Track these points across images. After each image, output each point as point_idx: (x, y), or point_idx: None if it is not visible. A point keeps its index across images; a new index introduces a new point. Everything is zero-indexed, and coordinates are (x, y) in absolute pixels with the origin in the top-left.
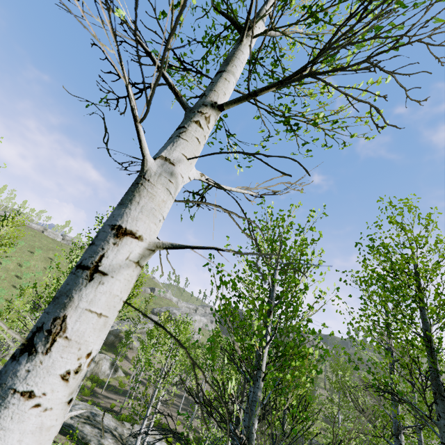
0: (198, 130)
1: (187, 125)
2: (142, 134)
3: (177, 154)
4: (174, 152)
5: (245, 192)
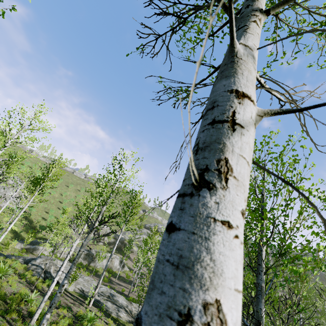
0: (257, 28)
1: (247, 24)
2: (233, 16)
3: (251, 43)
4: (248, 41)
5: (278, 97)
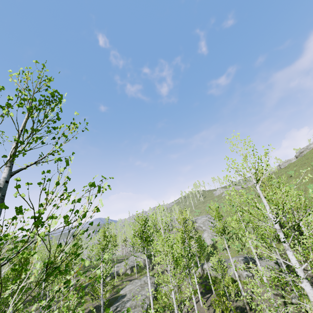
0: None
1: None
2: None
3: None
4: None
5: None
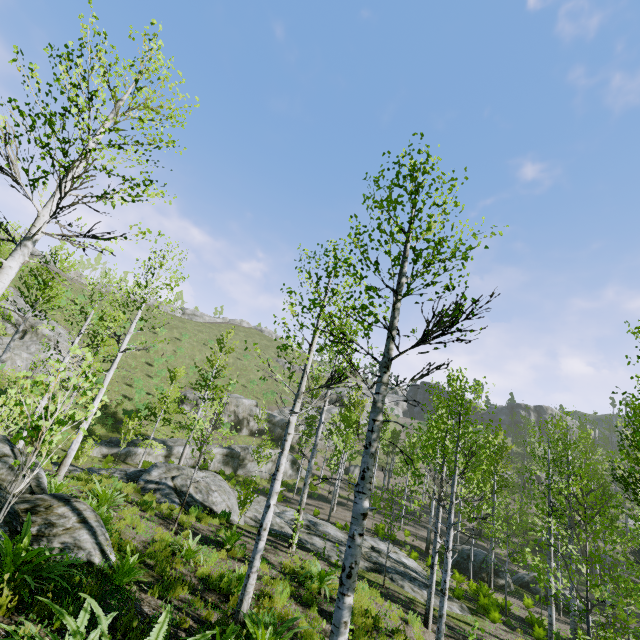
0: None
1: None
2: None
3: None
4: None
5: None
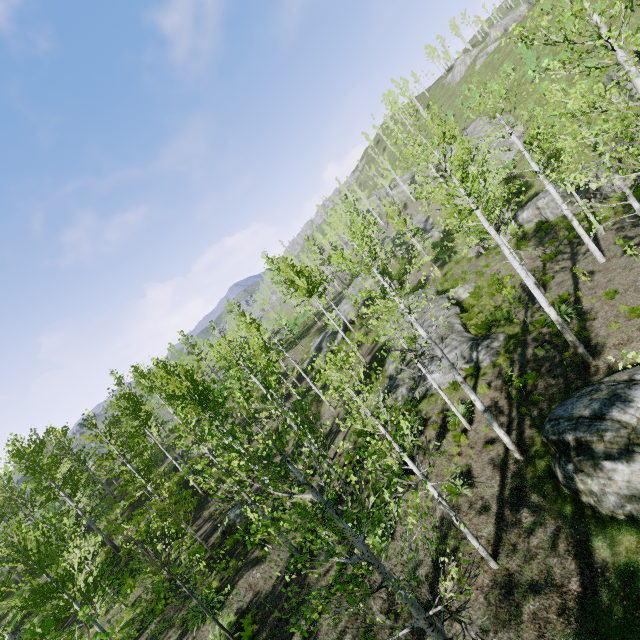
0: None
1: None
2: None
3: None
4: None
5: None
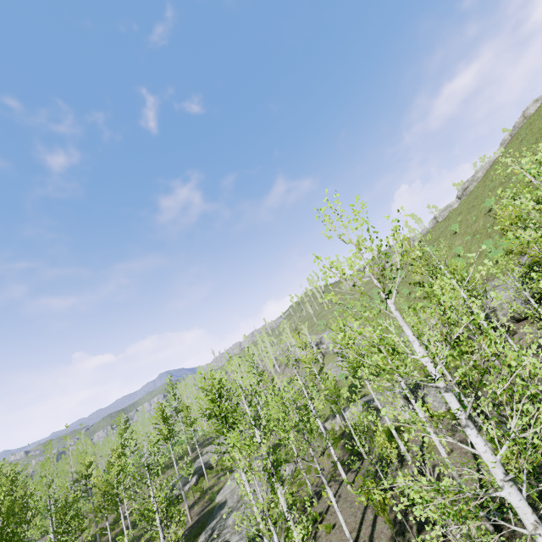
0: None
1: None
2: None
3: None
4: None
5: None
